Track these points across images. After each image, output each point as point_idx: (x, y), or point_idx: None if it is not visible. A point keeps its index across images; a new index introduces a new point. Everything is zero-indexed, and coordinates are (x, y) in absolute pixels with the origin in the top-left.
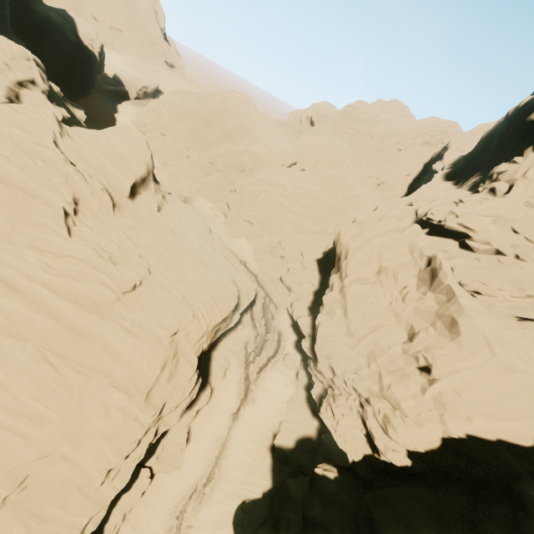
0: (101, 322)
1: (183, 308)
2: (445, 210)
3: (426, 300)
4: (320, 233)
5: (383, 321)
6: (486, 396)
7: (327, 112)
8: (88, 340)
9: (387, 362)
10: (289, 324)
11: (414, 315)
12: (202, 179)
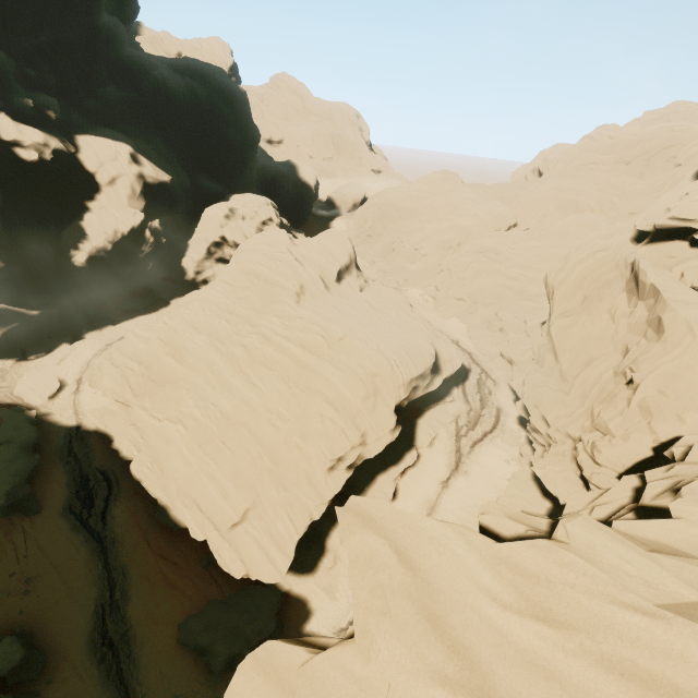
0: (317, 360)
1: (378, 356)
2: (659, 210)
3: (637, 312)
4: None
5: (597, 353)
6: (697, 389)
7: (558, 155)
8: (310, 372)
9: (599, 392)
10: (512, 400)
11: (628, 334)
12: (408, 268)
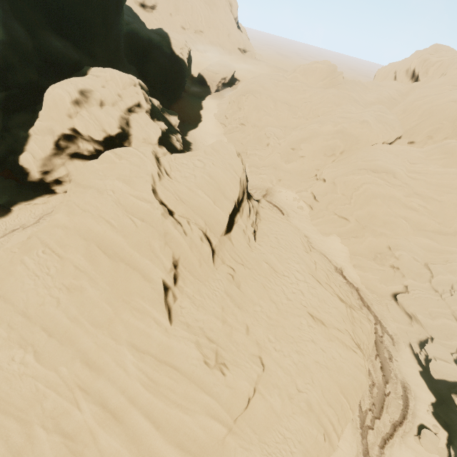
0: None
1: (310, 427)
2: None
3: None
4: (455, 235)
5: None
6: None
7: (441, 58)
8: None
9: None
10: (417, 373)
11: None
12: (283, 167)
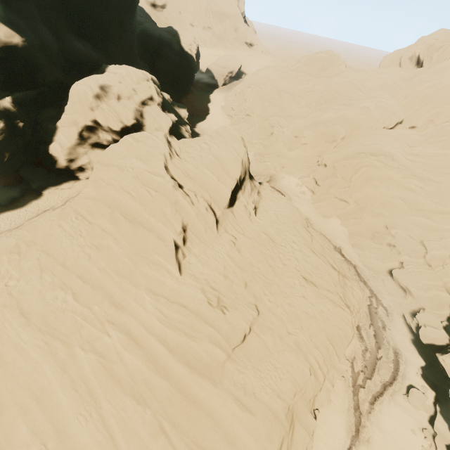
0: (212, 389)
1: (297, 361)
2: None
3: None
4: None
5: None
6: None
7: (446, 42)
8: (201, 412)
9: None
10: (409, 340)
11: None
12: (286, 155)
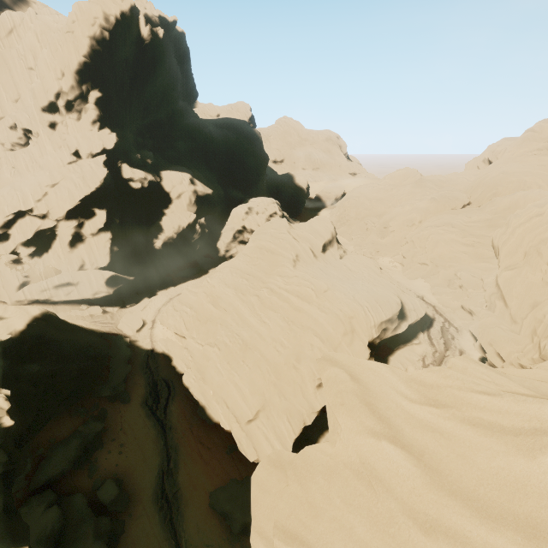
0: (308, 305)
1: (353, 303)
2: None
3: None
4: None
5: (540, 298)
6: None
7: (505, 146)
8: (303, 314)
9: (544, 329)
10: (473, 344)
11: None
12: (379, 242)
